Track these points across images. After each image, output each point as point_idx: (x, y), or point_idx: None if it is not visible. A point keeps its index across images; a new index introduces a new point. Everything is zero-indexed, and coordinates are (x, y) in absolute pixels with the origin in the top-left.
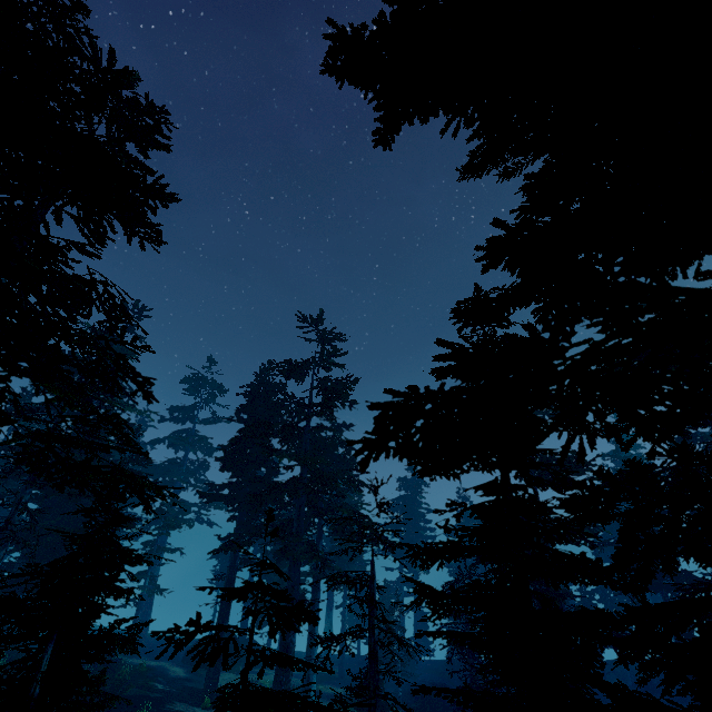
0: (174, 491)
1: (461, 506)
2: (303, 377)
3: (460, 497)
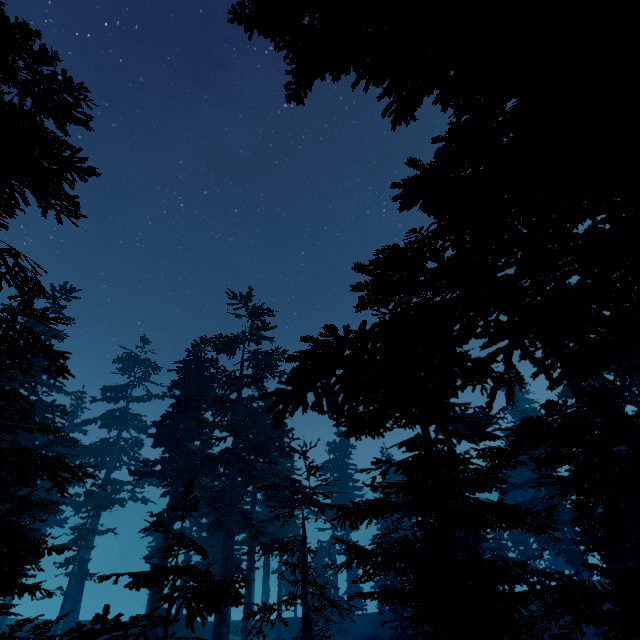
0: (106, 471)
1: (386, 463)
2: (234, 351)
3: (383, 456)
